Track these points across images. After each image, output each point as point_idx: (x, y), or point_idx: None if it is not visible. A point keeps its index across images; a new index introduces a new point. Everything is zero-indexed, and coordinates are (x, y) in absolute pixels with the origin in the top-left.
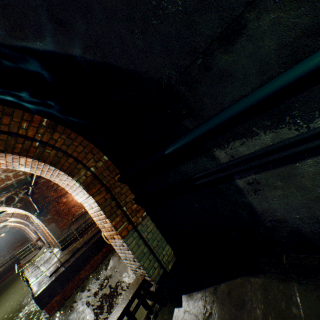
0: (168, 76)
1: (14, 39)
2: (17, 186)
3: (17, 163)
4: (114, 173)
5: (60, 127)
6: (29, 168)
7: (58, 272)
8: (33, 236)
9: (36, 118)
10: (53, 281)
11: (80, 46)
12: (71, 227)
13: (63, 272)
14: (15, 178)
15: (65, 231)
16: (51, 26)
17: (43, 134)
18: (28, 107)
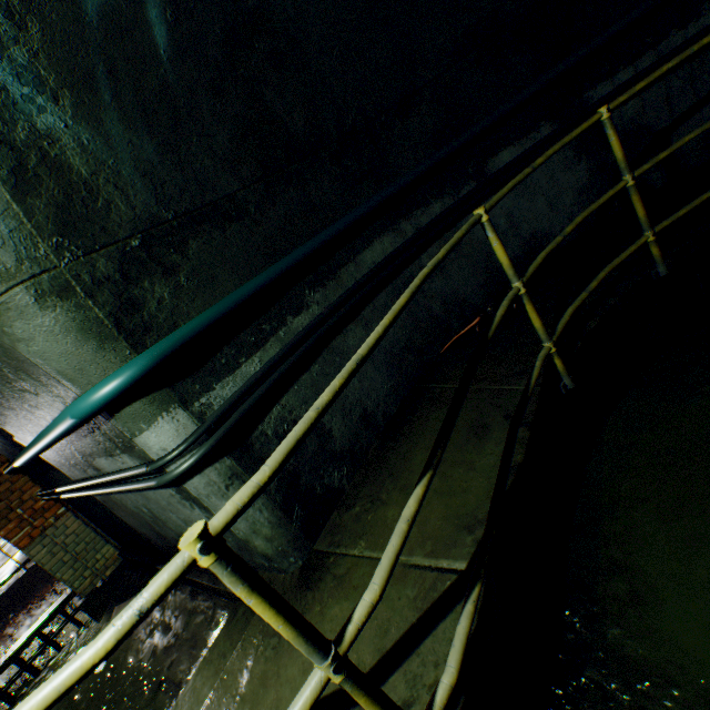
0: None
1: None
2: None
3: None
4: None
5: None
6: None
7: (15, 578)
8: None
9: None
10: (3, 595)
11: None
12: None
13: (23, 578)
14: None
15: None
16: None
17: None
18: None
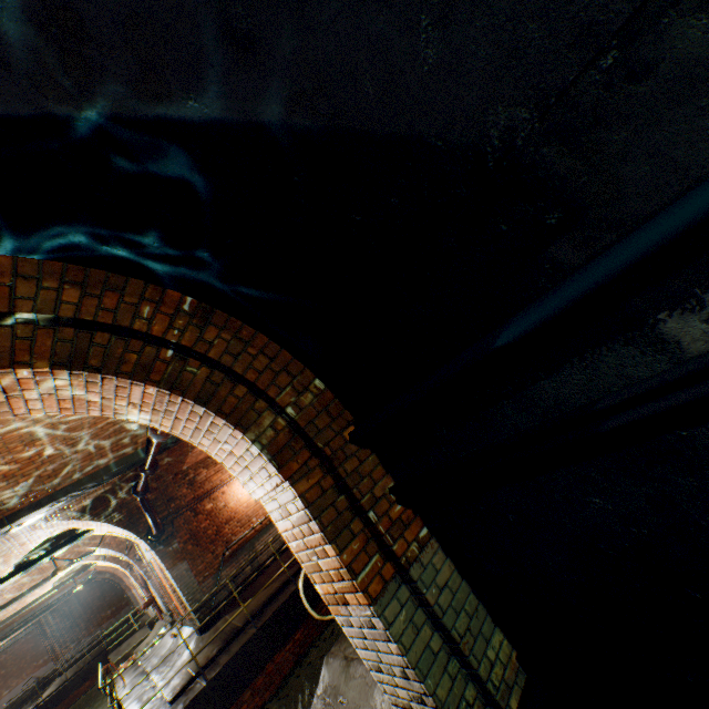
0: (506, 128)
1: (142, 102)
2: (117, 471)
3: (125, 402)
4: (341, 422)
5: (219, 314)
6: (148, 414)
7: (190, 691)
8: (138, 594)
9: (170, 295)
10: None
11: (282, 96)
12: (221, 573)
13: (202, 693)
14: (115, 452)
15: (208, 582)
16: (221, 54)
17: (184, 329)
18: (155, 270)
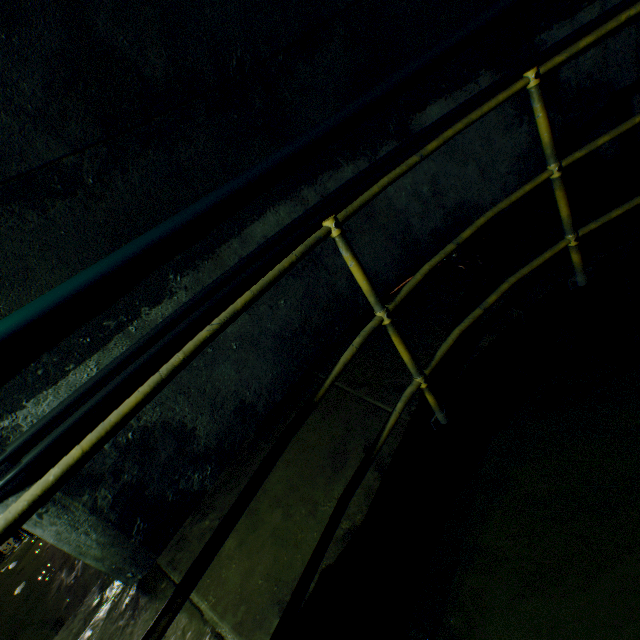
0: None
1: None
2: None
3: None
4: None
5: None
6: None
7: None
8: None
9: None
10: None
11: None
12: None
13: None
14: None
15: None
16: None
17: None
18: None
